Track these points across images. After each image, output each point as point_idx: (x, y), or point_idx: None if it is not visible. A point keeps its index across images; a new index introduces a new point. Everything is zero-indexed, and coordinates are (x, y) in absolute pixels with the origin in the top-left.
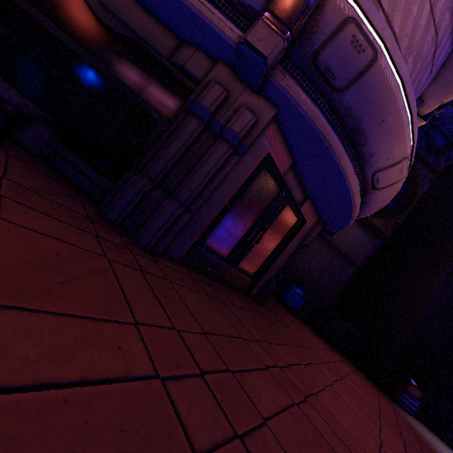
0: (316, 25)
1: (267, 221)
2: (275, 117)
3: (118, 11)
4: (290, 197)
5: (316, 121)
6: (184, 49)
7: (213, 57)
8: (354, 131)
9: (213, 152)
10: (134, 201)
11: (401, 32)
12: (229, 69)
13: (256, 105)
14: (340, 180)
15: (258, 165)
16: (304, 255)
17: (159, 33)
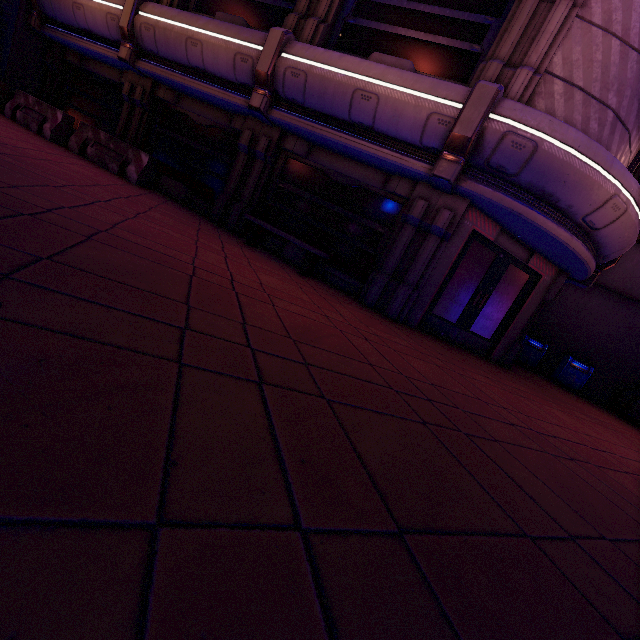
0: (481, 145)
1: (490, 285)
2: (471, 203)
3: (345, 172)
4: (511, 257)
5: (500, 202)
6: (392, 179)
7: (413, 180)
8: (542, 195)
9: (426, 245)
10: (380, 290)
11: (587, 82)
12: (427, 185)
13: (452, 202)
14: (545, 234)
15: (466, 241)
16: (581, 318)
17: (373, 175)
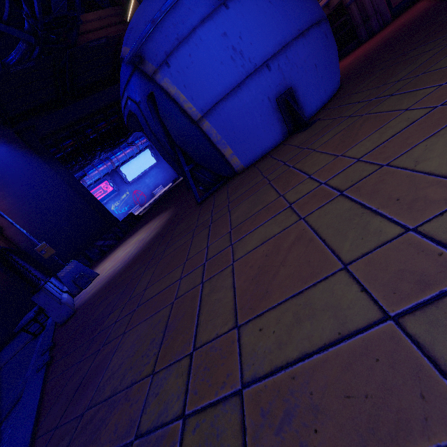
0: None
1: None
2: None
3: None
4: None
5: None
6: (329, 4)
7: None
8: None
9: None
10: (365, 32)
11: None
12: None
13: None
14: None
15: None
16: None
17: None
